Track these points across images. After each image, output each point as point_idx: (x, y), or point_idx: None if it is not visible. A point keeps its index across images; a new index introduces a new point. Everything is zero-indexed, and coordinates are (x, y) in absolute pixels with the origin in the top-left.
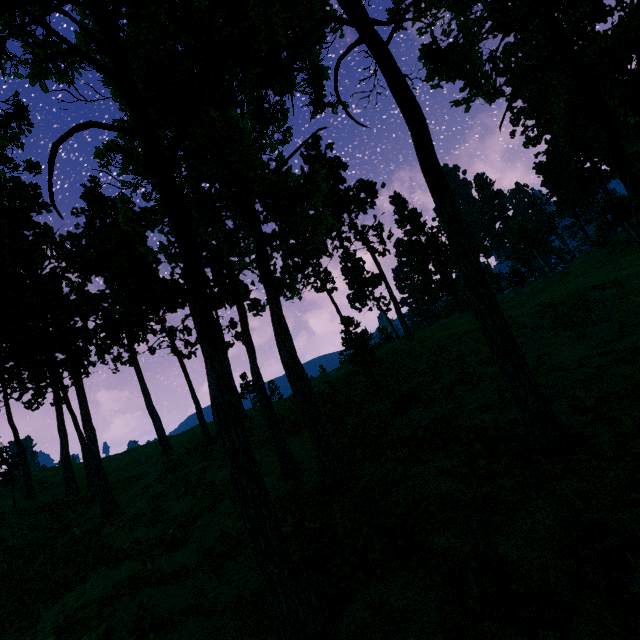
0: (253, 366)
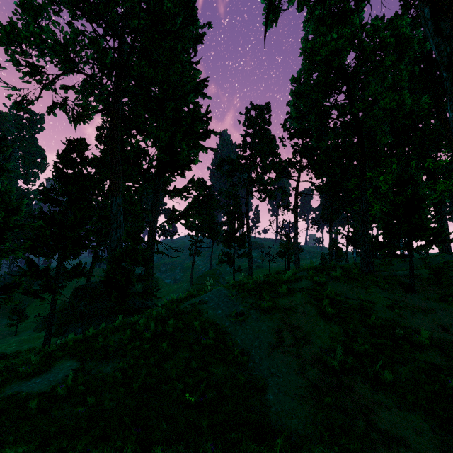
0: None
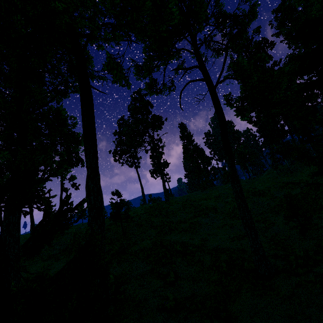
0: None
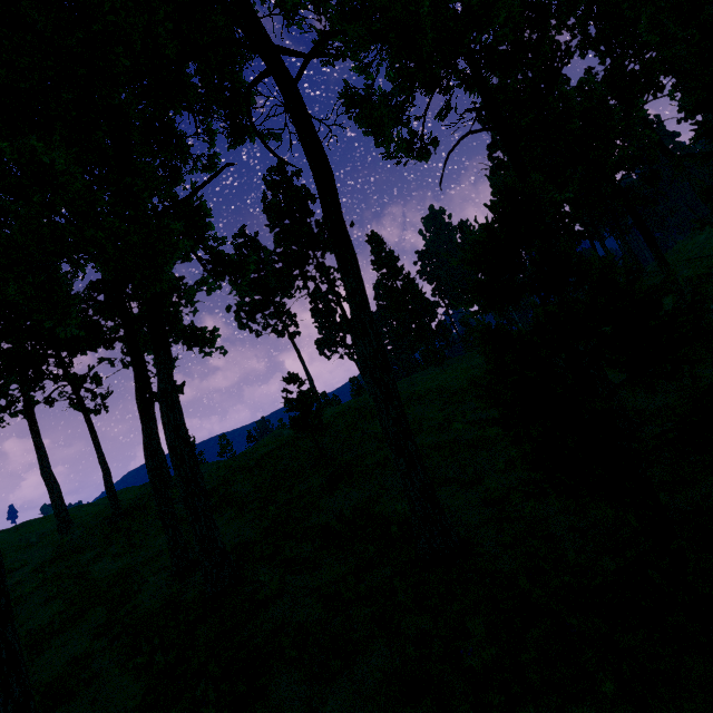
0: (146, 438)
